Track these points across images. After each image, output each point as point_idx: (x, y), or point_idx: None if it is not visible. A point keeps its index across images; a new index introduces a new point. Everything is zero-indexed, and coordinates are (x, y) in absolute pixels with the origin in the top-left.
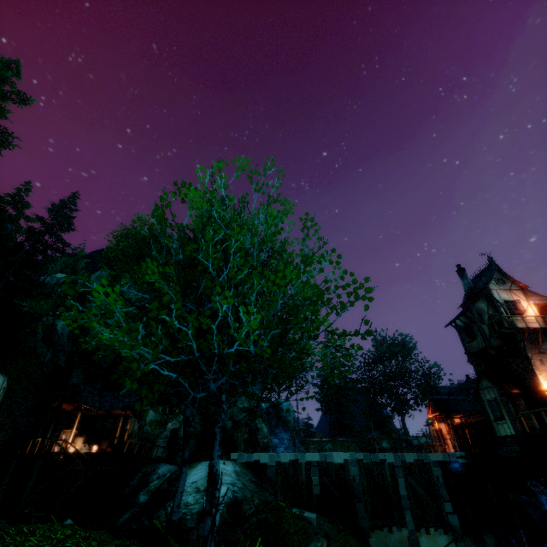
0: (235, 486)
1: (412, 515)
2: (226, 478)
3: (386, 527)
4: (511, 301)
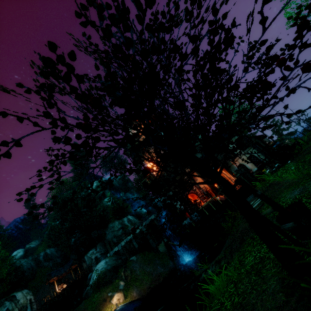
0: (103, 268)
1: None
2: (100, 268)
3: (162, 241)
4: (136, 132)
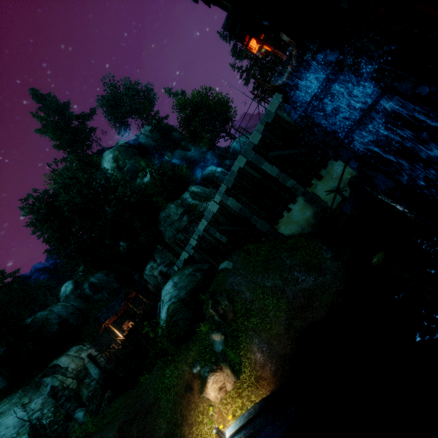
0: (172, 298)
1: (296, 181)
2: (167, 298)
3: (284, 211)
4: None
